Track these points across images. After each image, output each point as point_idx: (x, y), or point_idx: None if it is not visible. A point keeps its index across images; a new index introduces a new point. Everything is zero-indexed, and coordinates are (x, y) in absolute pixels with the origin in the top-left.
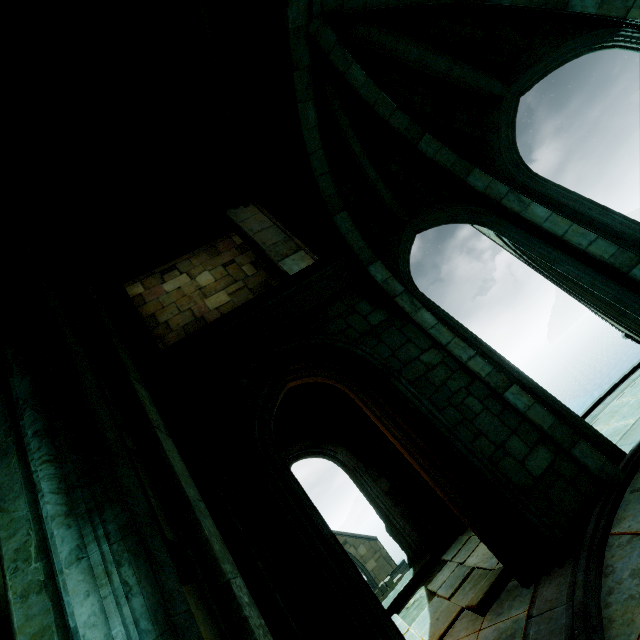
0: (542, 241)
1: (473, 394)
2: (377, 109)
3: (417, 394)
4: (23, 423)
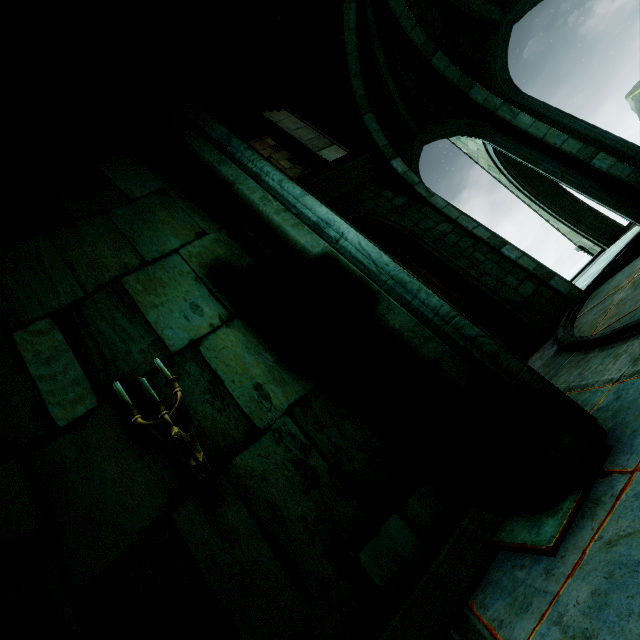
0: (526, 145)
1: (478, 251)
2: (401, 22)
3: (437, 248)
4: (230, 148)
